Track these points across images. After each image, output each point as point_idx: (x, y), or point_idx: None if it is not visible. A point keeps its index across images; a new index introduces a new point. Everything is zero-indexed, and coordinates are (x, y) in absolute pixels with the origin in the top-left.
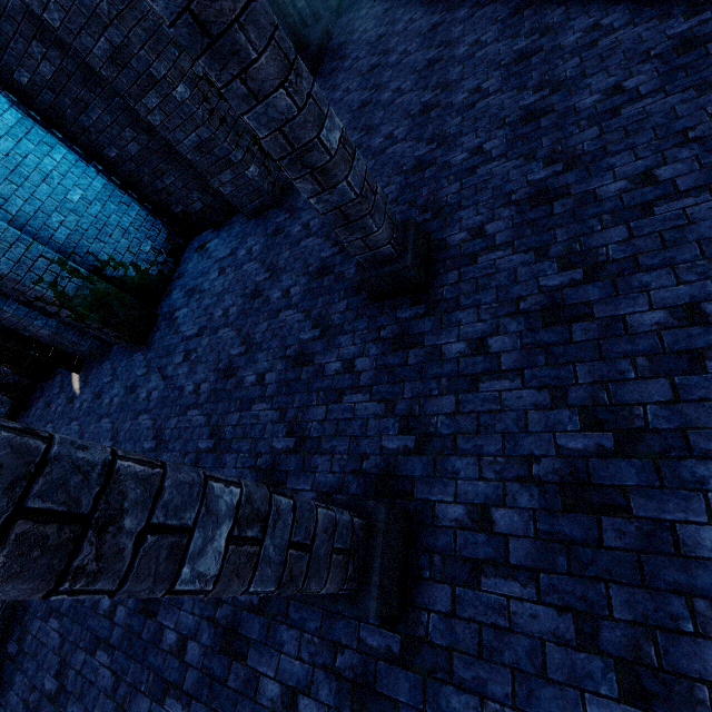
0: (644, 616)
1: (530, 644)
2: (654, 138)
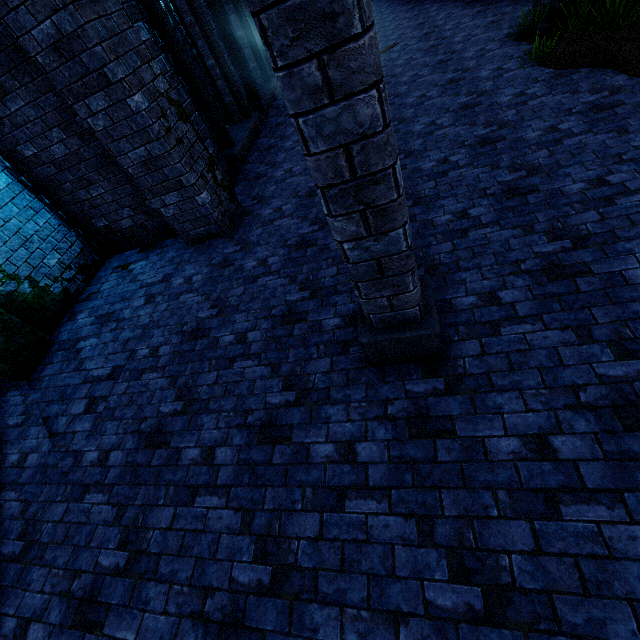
0: None
1: None
2: None
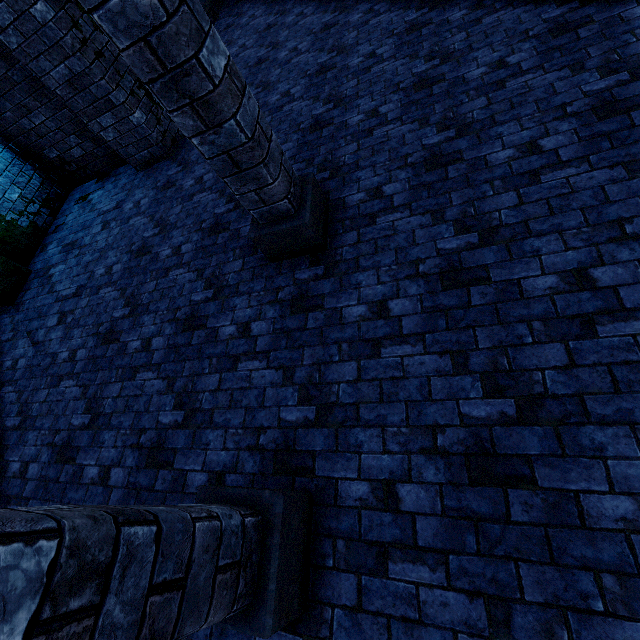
0: (555, 597)
1: (441, 637)
2: (537, 111)
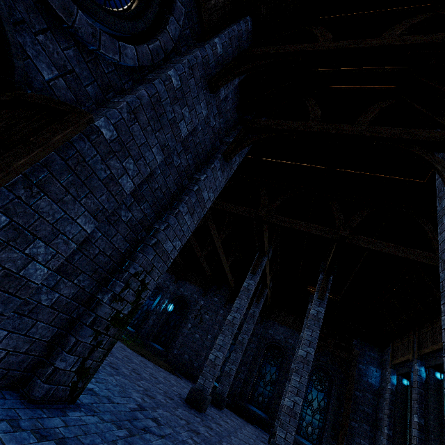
0: None
1: None
2: None
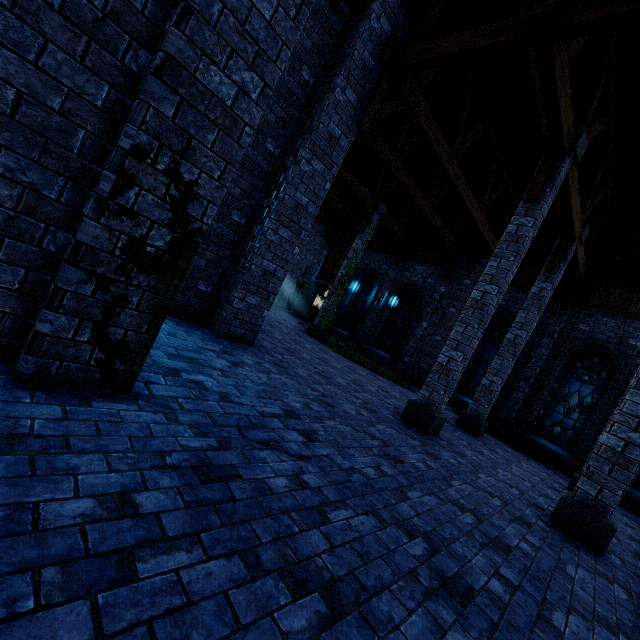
0: None
1: None
2: None
